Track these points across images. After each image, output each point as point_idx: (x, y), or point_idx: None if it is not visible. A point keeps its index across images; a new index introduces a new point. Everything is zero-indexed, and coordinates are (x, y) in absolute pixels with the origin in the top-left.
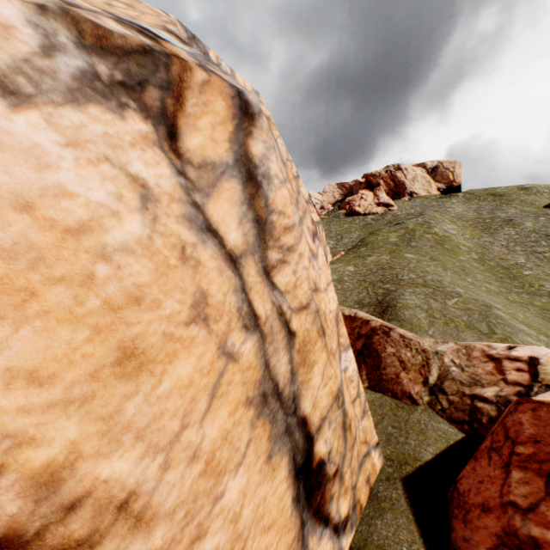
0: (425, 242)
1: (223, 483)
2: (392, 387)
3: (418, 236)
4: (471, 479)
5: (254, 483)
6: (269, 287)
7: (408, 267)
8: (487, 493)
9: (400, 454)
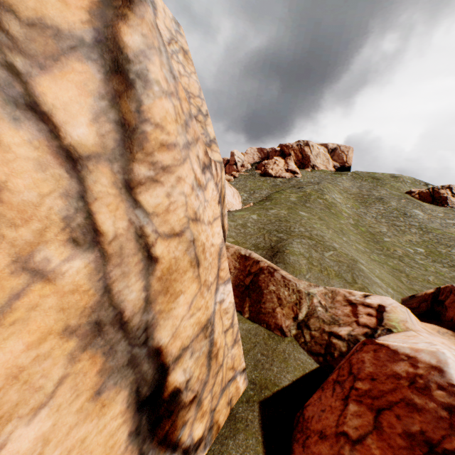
0: (317, 205)
1: (4, 433)
2: (268, 319)
3: (312, 199)
4: (316, 407)
5: (67, 425)
6: (129, 204)
7: (300, 222)
8: (326, 422)
9: (263, 379)
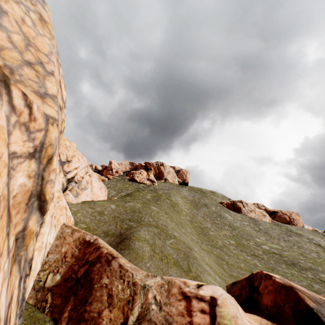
0: (165, 203)
1: None
2: None
3: (162, 199)
4: None
5: None
6: None
7: (150, 214)
8: None
9: None
